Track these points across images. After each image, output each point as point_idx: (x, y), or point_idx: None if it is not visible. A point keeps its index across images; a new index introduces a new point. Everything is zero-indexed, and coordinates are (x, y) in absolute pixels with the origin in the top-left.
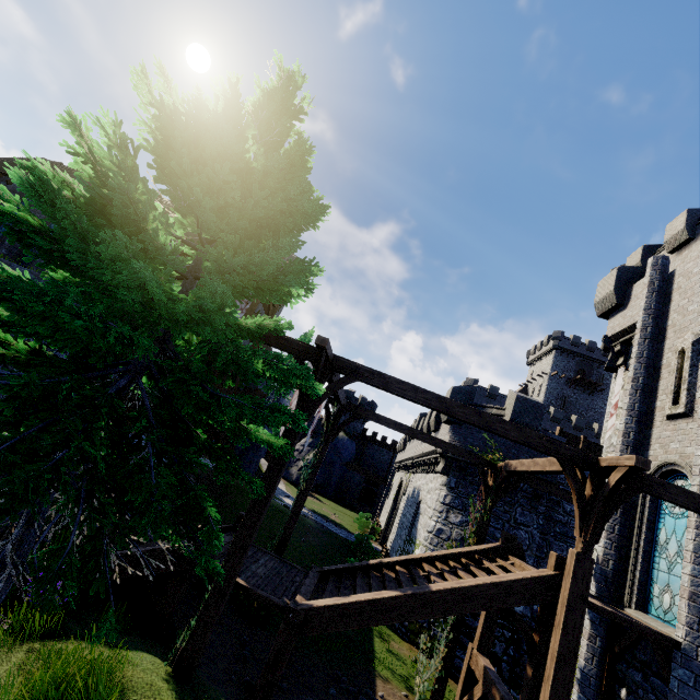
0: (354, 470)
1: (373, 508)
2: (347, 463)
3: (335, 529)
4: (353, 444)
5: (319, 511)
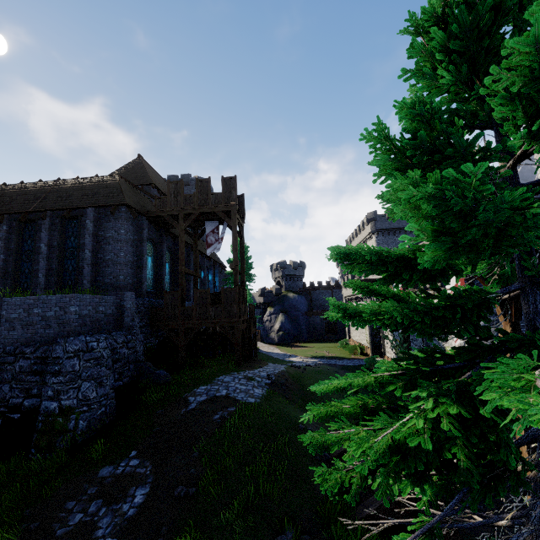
0: (313, 315)
1: (338, 333)
2: (306, 312)
3: (342, 363)
4: (303, 298)
5: (316, 355)
